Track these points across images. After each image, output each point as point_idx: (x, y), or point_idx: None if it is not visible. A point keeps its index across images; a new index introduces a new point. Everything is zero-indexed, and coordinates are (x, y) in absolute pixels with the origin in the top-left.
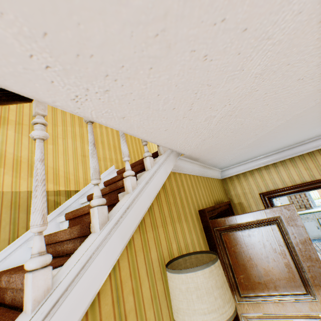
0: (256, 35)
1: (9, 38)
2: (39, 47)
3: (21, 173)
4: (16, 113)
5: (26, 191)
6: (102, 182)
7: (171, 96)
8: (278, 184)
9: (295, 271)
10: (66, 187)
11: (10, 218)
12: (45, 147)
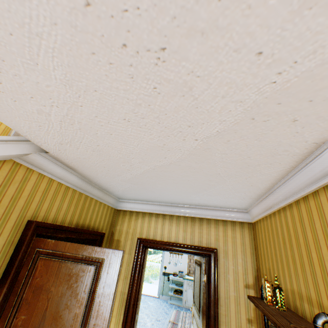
0: (16, 20)
1: None
2: None
3: None
4: None
5: None
6: None
7: None
8: (158, 235)
9: (79, 327)
10: None
11: None
12: None
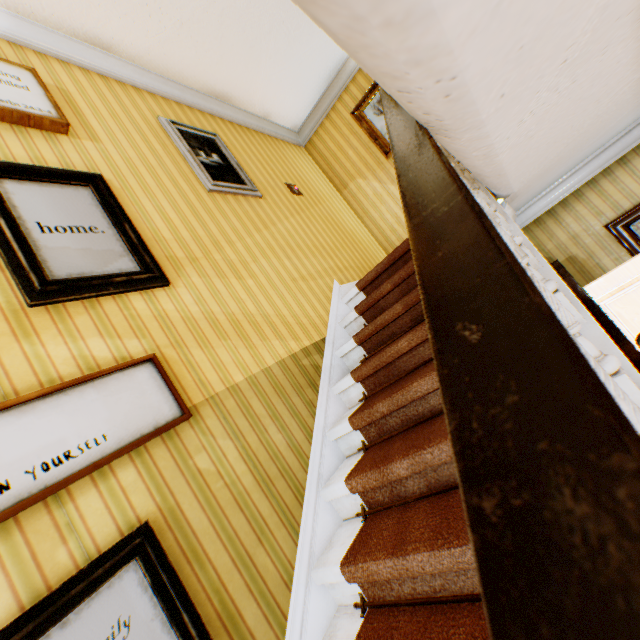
0: None
1: (583, 22)
2: (595, 23)
3: (251, 339)
4: (177, 243)
5: (275, 364)
6: (340, 314)
7: (629, 57)
8: (637, 194)
9: None
10: (310, 339)
11: (287, 410)
12: (245, 286)
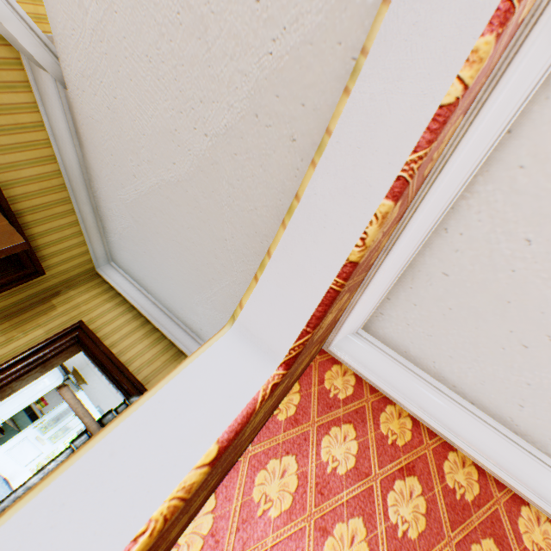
0: None
1: None
2: None
3: None
4: None
5: None
6: None
7: None
8: (111, 338)
9: None
10: None
11: None
12: None
